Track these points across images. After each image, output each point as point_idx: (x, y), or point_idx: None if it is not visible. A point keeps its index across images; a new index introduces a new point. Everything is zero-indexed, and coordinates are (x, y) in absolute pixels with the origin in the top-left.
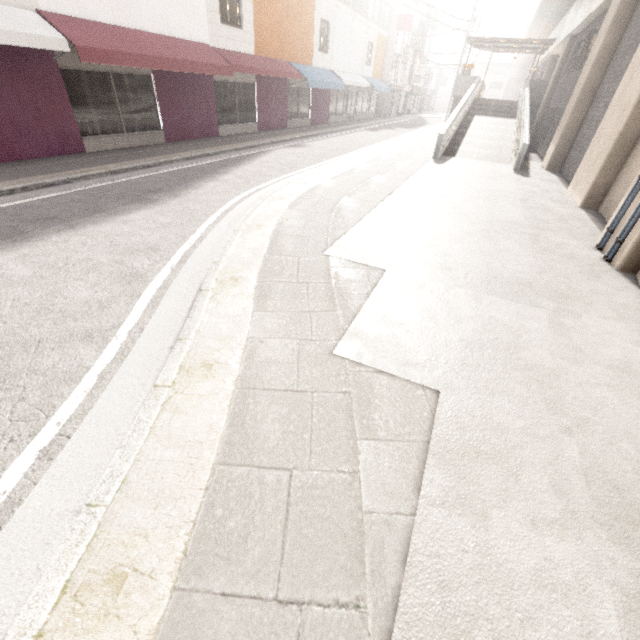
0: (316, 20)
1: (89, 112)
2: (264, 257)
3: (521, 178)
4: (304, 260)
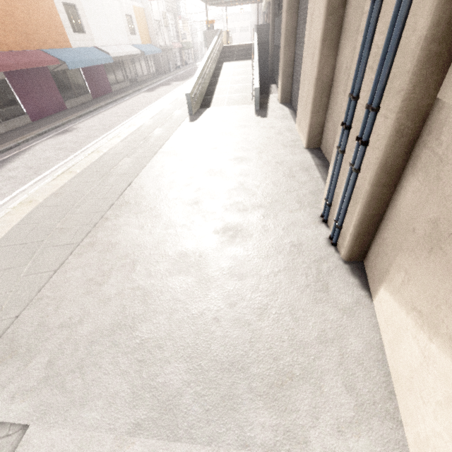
0: (57, 4)
1: None
2: None
3: (260, 120)
4: None
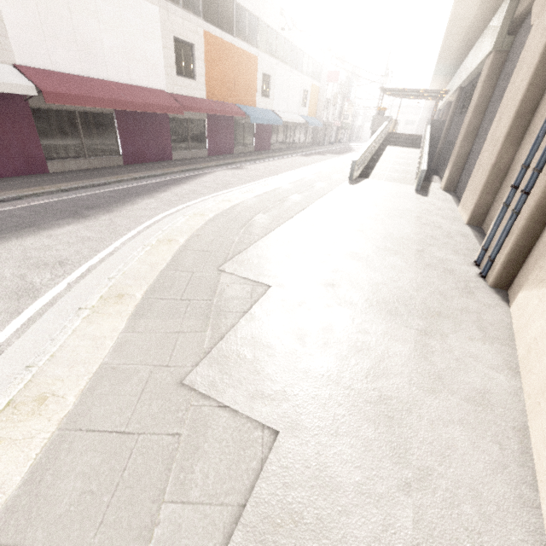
0: (259, 74)
1: (55, 141)
2: (160, 272)
3: (420, 197)
4: (197, 275)
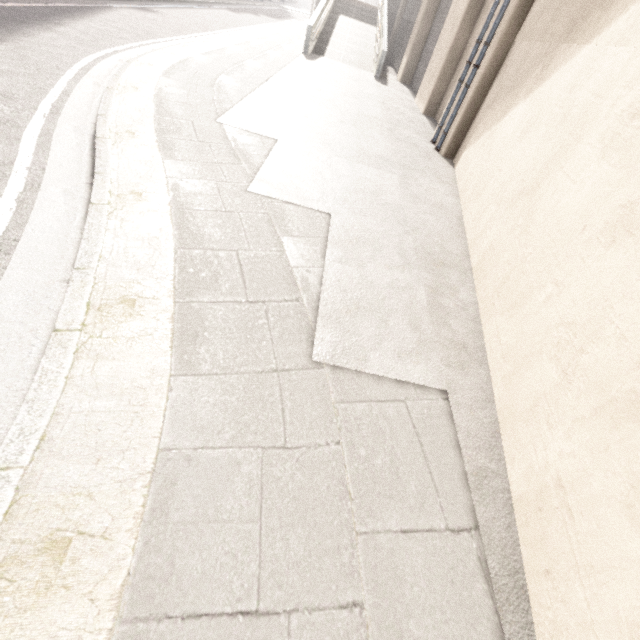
0: None
1: None
2: (155, 117)
3: (381, 85)
4: (198, 124)
